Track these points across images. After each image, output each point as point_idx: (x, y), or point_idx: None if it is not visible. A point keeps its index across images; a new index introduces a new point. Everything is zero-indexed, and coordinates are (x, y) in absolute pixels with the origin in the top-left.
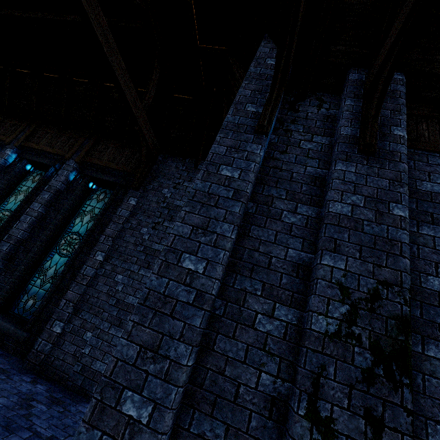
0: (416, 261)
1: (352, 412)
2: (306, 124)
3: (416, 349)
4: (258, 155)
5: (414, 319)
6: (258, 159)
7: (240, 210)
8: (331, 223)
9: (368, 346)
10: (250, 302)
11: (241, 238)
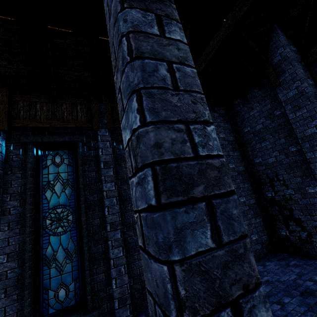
0: None
1: None
2: None
3: None
4: None
5: None
6: None
7: None
8: None
9: None
10: None
11: None
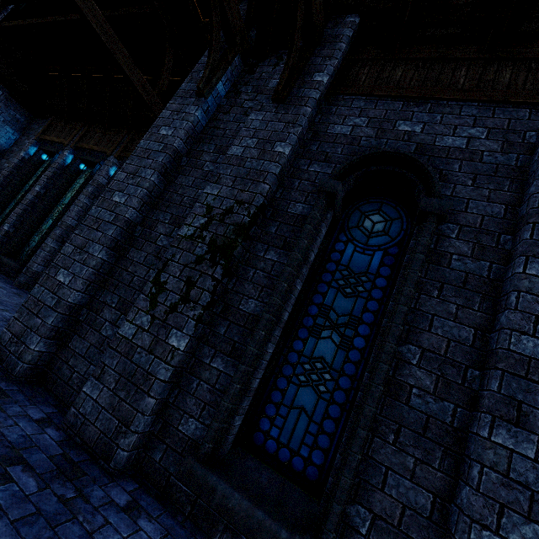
0: (292, 193)
1: (180, 279)
2: (256, 84)
3: (259, 254)
4: (192, 115)
5: (268, 234)
6: (192, 118)
7: (164, 159)
8: (222, 163)
9: (208, 242)
10: (159, 227)
11: (169, 185)
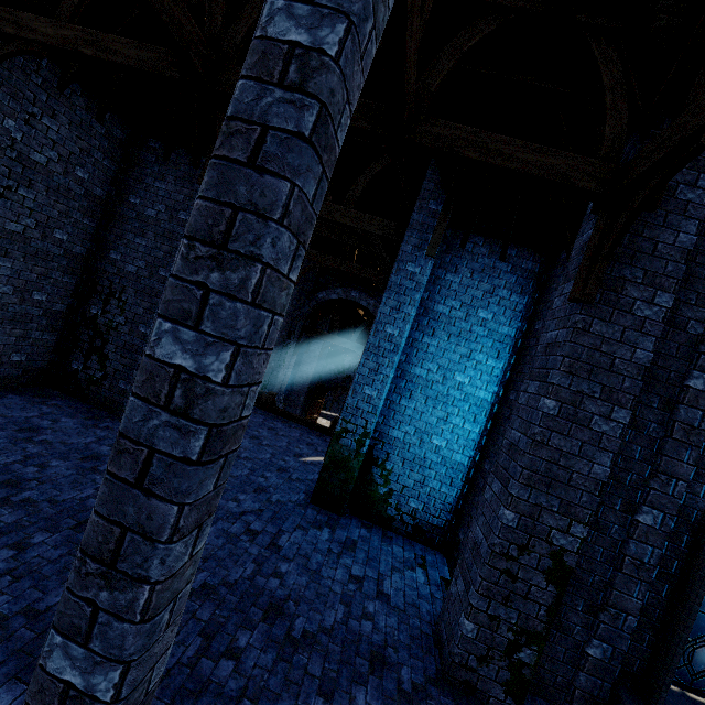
0: None
1: None
2: None
3: None
4: None
5: None
6: None
7: None
8: None
9: None
10: None
11: None
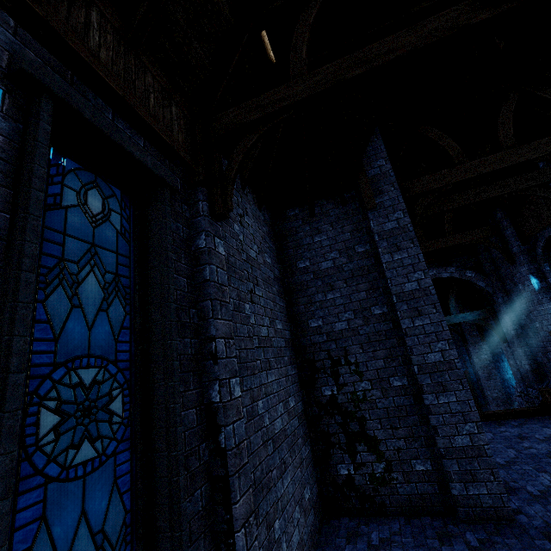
0: None
1: None
2: None
3: None
4: None
5: None
6: None
7: None
8: None
9: None
10: None
11: None
